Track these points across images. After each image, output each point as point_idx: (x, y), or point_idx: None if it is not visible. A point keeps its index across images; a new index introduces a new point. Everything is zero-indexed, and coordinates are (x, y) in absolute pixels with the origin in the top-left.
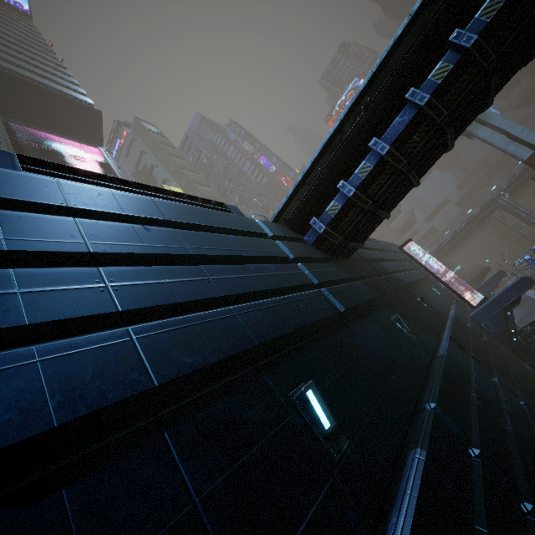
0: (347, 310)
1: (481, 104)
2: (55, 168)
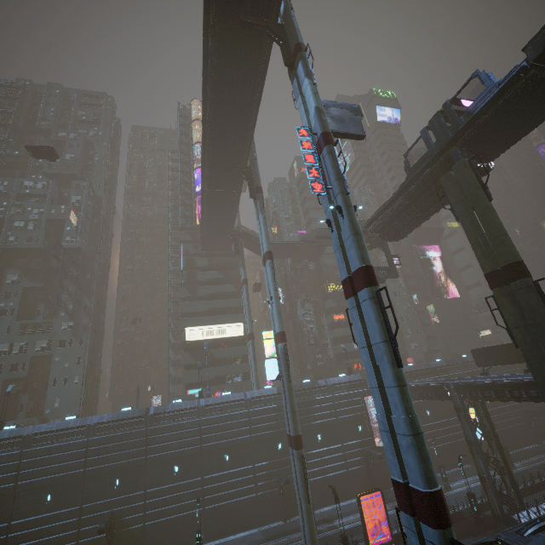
0: None
1: None
2: None
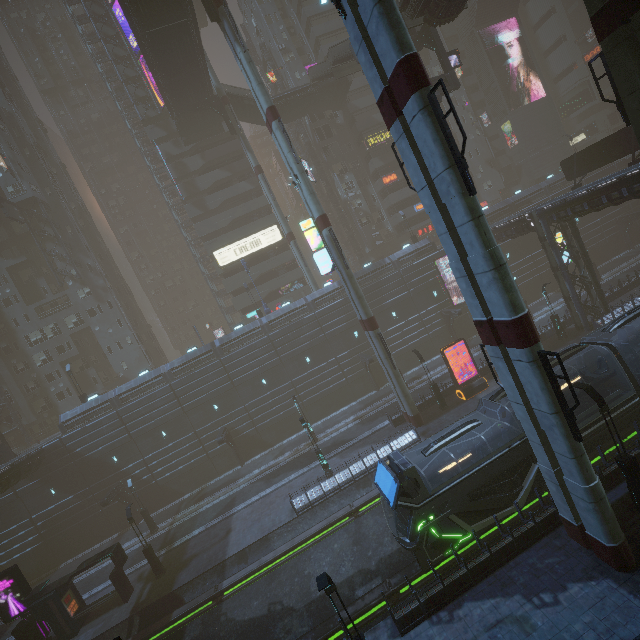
0: None
1: None
2: None
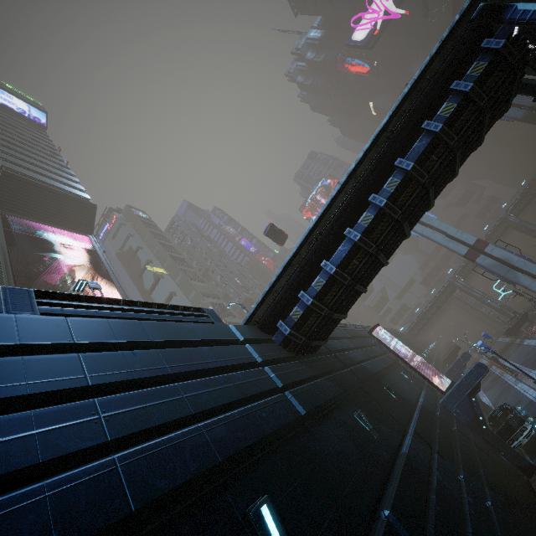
0: (308, 413)
1: (402, 235)
2: (62, 297)
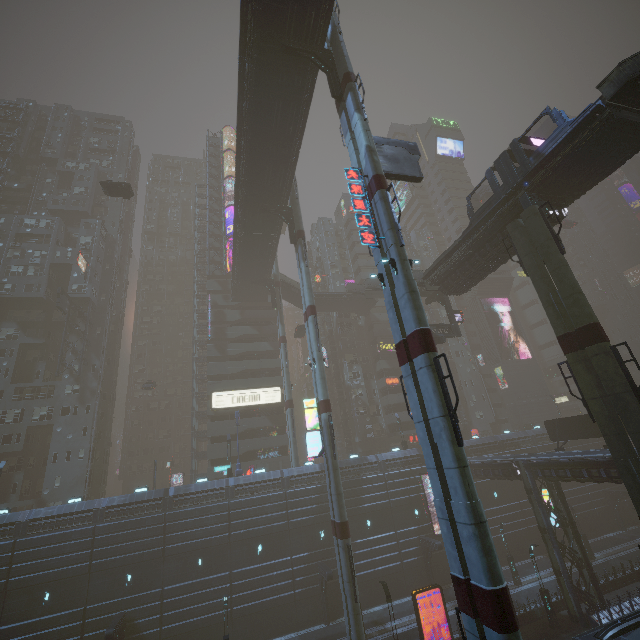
0: None
1: None
2: None
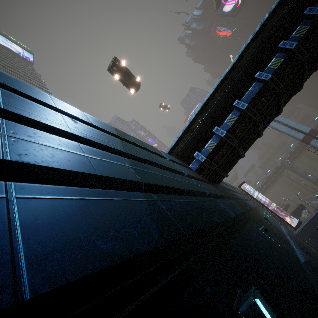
0: (235, 216)
1: (297, 87)
2: None
